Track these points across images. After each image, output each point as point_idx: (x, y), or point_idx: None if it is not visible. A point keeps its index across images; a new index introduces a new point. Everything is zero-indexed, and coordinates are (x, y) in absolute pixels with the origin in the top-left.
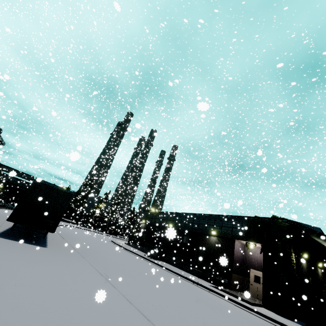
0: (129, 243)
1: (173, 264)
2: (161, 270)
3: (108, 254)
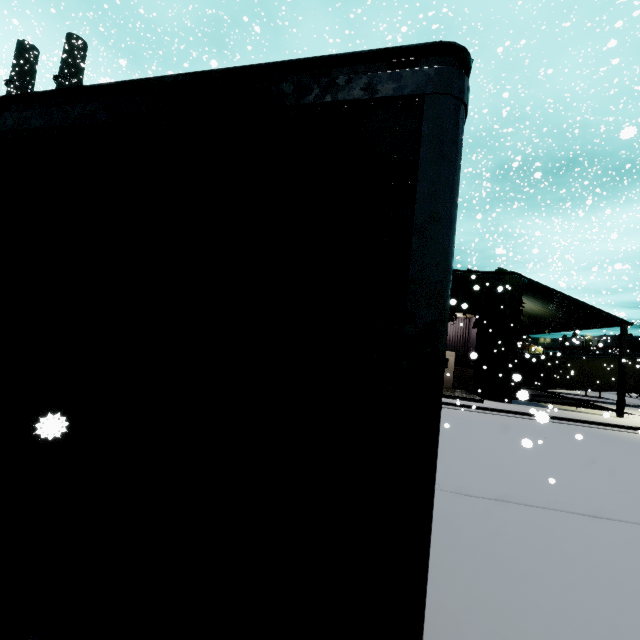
0: None
1: None
2: None
3: None
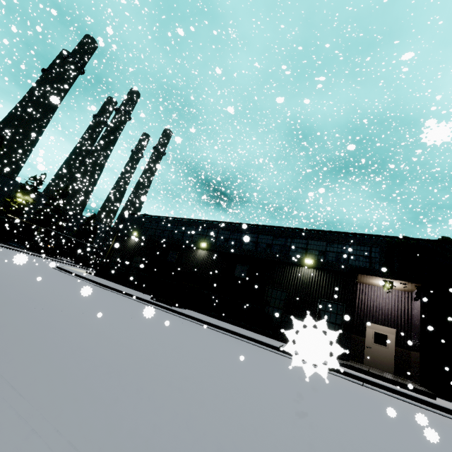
0: (99, 272)
1: (212, 314)
2: (225, 337)
3: (88, 312)
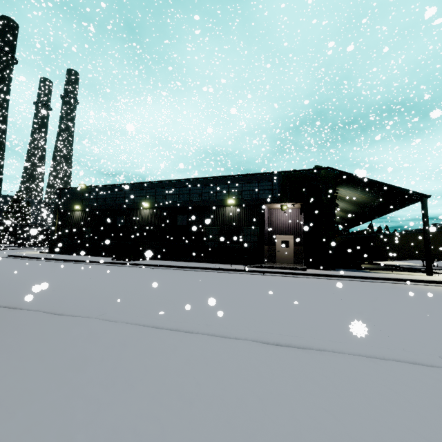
0: (53, 250)
1: (167, 258)
2: (175, 272)
3: (67, 281)
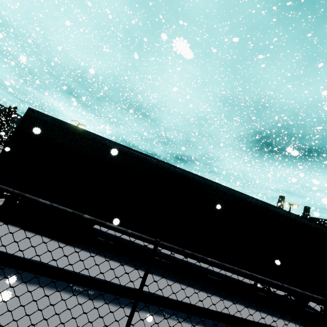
0: None
1: None
2: None
3: None
